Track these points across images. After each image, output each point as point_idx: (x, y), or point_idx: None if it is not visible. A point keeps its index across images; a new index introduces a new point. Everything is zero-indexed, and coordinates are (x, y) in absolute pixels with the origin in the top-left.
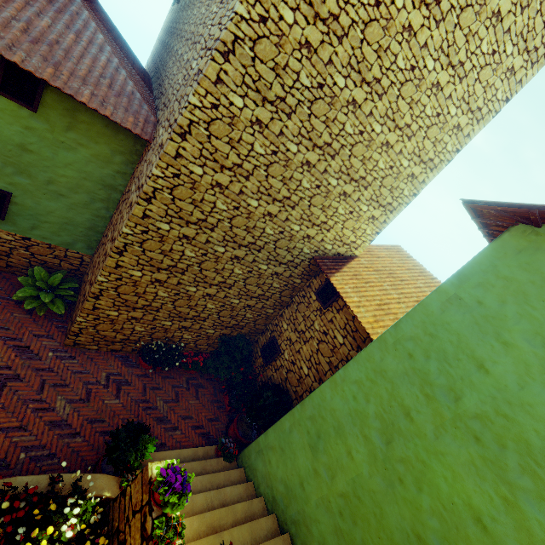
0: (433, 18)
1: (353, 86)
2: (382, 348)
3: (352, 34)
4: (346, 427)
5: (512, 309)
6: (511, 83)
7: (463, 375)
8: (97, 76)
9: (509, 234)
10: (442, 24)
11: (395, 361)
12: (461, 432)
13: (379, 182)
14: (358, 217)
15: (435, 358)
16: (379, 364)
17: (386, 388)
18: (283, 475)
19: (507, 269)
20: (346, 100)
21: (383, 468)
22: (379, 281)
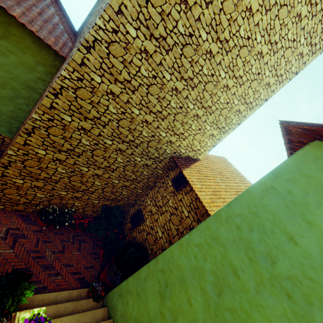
0: (264, 7)
1: (211, 41)
2: (218, 221)
3: (215, 3)
4: (187, 279)
5: (313, 198)
6: (300, 62)
7: (278, 244)
8: (30, 4)
9: (309, 147)
10: (269, 13)
11: (227, 231)
12: (277, 289)
13: (219, 112)
14: (204, 133)
15: (257, 231)
16: (215, 233)
17: (219, 251)
18: (137, 315)
19: (309, 170)
20: (205, 50)
21: (215, 315)
22: (213, 176)
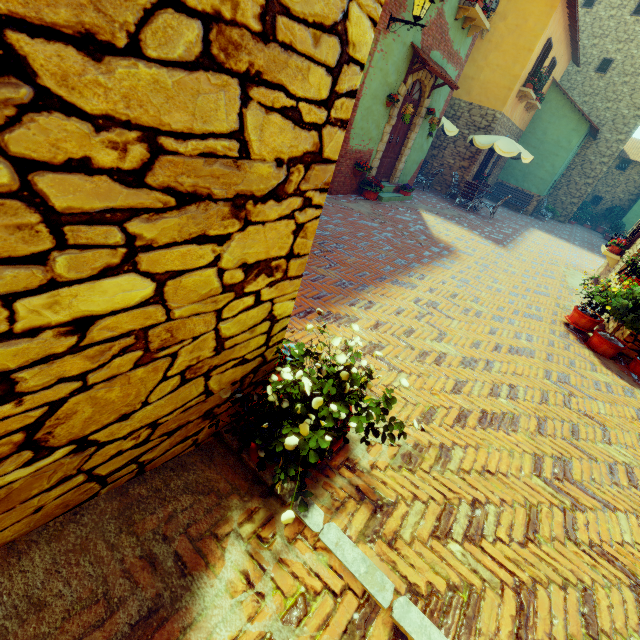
0: None
1: None
2: None
3: None
4: None
5: None
6: None
7: None
8: None
9: None
10: None
11: None
12: None
13: None
14: None
15: None
16: None
17: None
18: None
19: None
20: None
21: None
22: (639, 152)
